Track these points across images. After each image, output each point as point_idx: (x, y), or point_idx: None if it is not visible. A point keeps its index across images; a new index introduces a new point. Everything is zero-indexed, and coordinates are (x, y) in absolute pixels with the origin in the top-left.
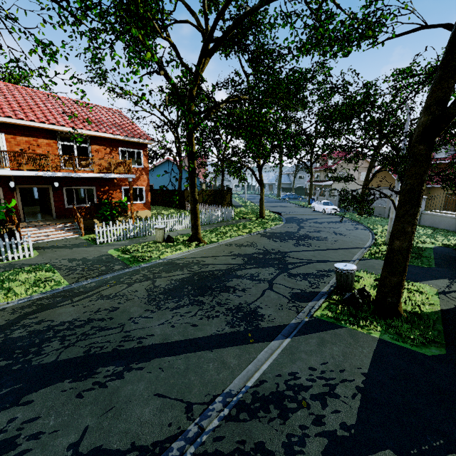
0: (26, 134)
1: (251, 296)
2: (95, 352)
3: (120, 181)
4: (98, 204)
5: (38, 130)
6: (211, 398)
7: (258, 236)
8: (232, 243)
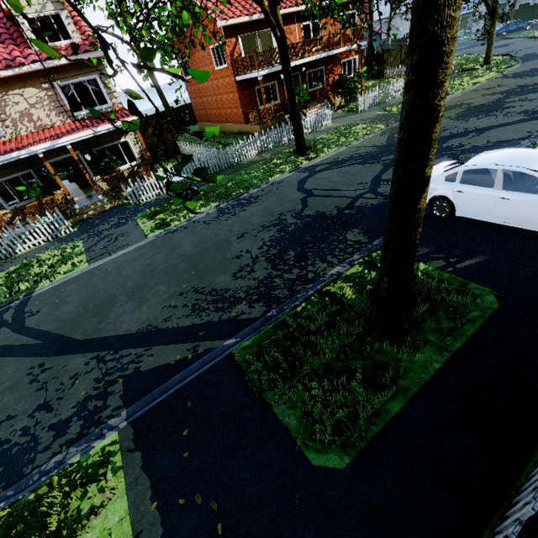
0: (283, 23)
1: (531, 107)
2: (456, 133)
3: (340, 54)
4: (338, 81)
5: (289, 16)
6: (537, 130)
7: (499, 80)
8: (476, 89)
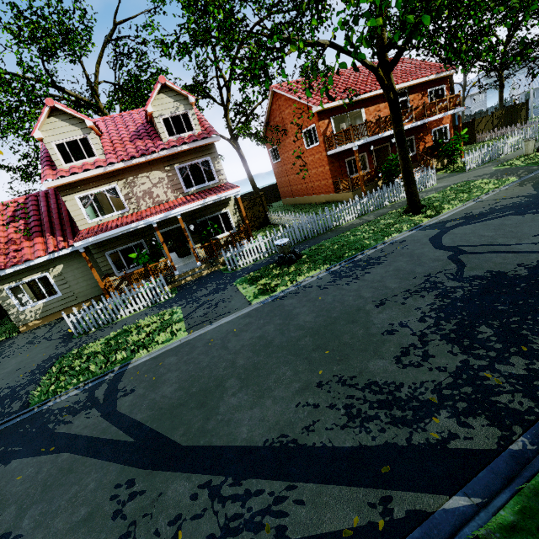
0: (373, 103)
1: None
2: None
3: (430, 124)
4: (433, 146)
5: (378, 97)
6: None
7: None
8: None
